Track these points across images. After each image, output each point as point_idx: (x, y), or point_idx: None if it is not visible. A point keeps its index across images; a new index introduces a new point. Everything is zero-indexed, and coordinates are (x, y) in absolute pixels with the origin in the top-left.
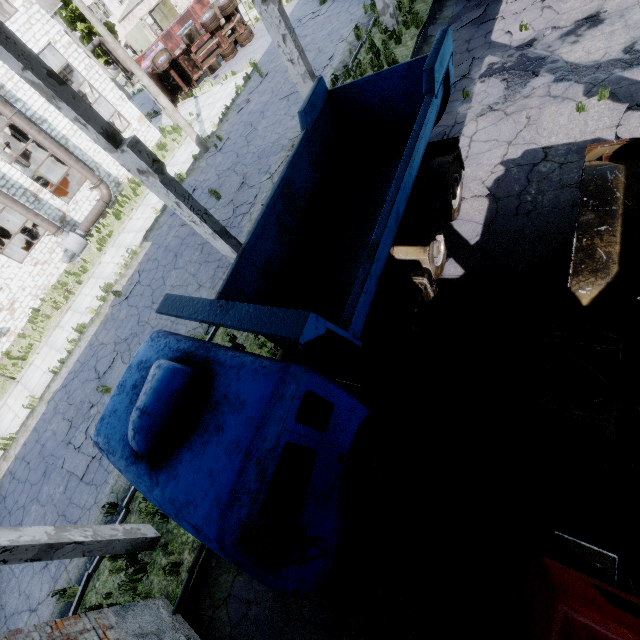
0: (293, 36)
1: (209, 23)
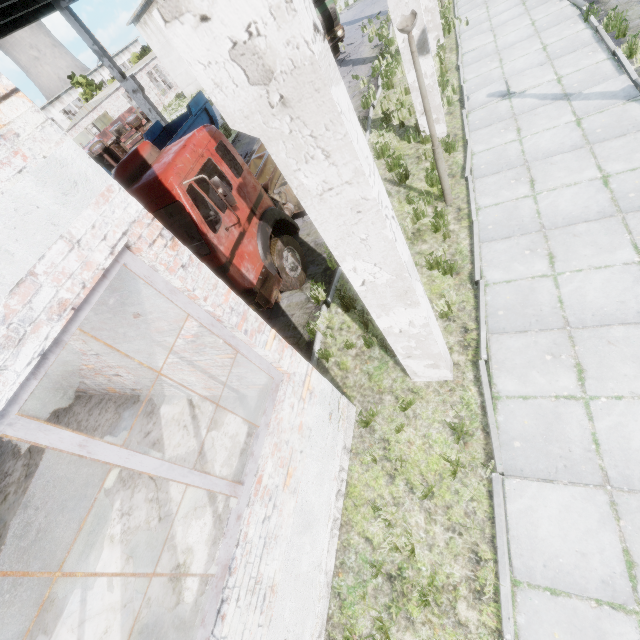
0: (155, 109)
1: (133, 122)
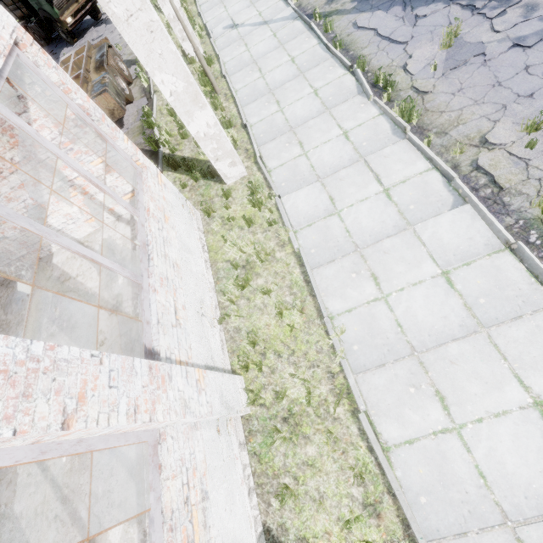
0: None
1: None
